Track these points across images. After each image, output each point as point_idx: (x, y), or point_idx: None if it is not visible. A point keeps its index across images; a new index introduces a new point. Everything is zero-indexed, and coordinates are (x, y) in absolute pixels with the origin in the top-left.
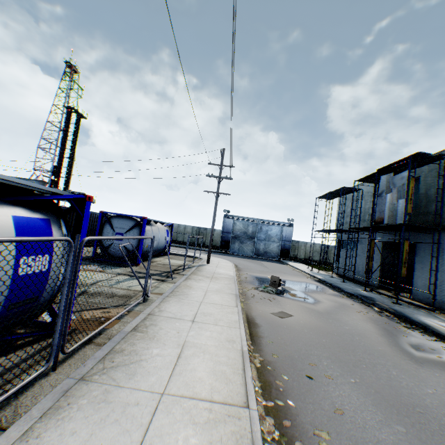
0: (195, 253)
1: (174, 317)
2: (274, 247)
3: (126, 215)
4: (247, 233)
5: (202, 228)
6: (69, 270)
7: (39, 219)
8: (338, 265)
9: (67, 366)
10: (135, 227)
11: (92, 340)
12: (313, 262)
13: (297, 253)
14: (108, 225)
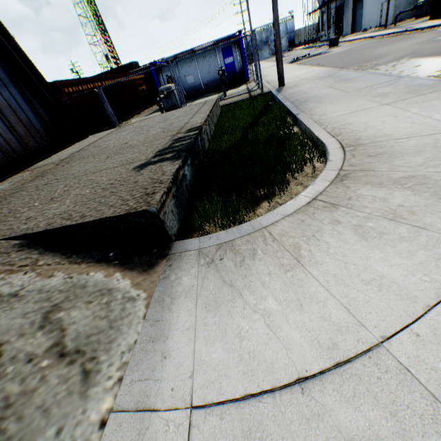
0: None
1: None
2: (283, 43)
3: None
4: (263, 41)
5: None
6: None
7: None
8: (319, 35)
9: None
10: None
11: None
12: (305, 41)
13: (300, 40)
14: None
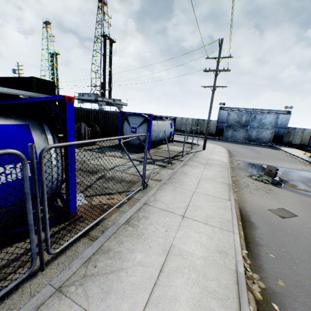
0: (194, 140)
1: (166, 209)
2: (266, 133)
3: (137, 113)
4: (240, 122)
5: (200, 119)
6: (27, 185)
7: (13, 125)
8: None
9: (55, 265)
10: (144, 122)
11: (88, 232)
12: None
13: (291, 139)
14: (126, 122)
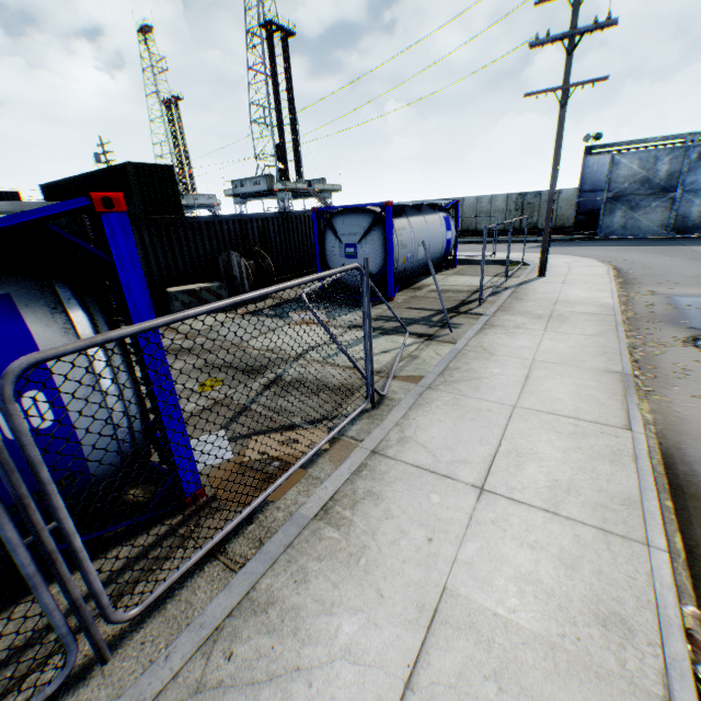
0: (514, 251)
1: (432, 467)
2: None
3: (353, 206)
4: (652, 180)
5: (529, 194)
6: None
7: None
8: None
9: (136, 647)
10: (373, 228)
11: (225, 543)
12: None
13: None
14: (330, 233)
